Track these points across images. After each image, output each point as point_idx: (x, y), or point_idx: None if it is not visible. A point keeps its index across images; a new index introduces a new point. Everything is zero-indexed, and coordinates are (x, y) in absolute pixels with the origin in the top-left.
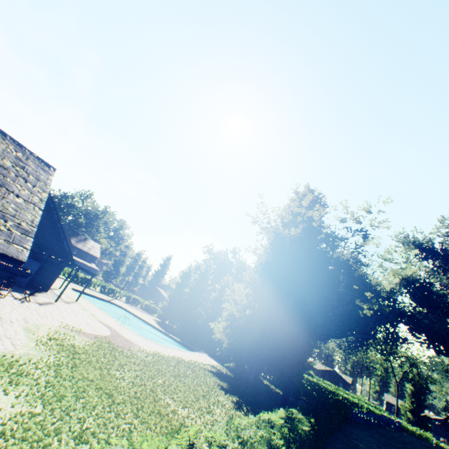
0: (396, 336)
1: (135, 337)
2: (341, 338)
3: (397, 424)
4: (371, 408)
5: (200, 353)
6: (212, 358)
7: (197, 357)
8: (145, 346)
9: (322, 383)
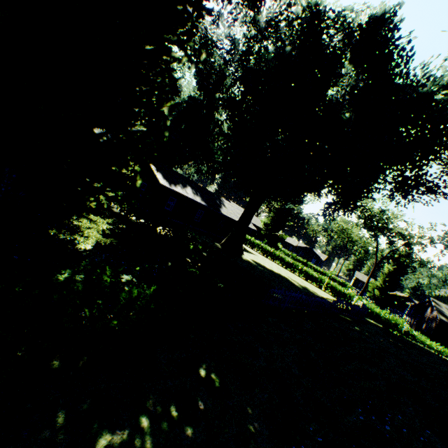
0: (417, 182)
1: None
2: (313, 190)
3: (361, 311)
4: (333, 284)
5: None
6: None
7: None
8: None
9: (280, 254)
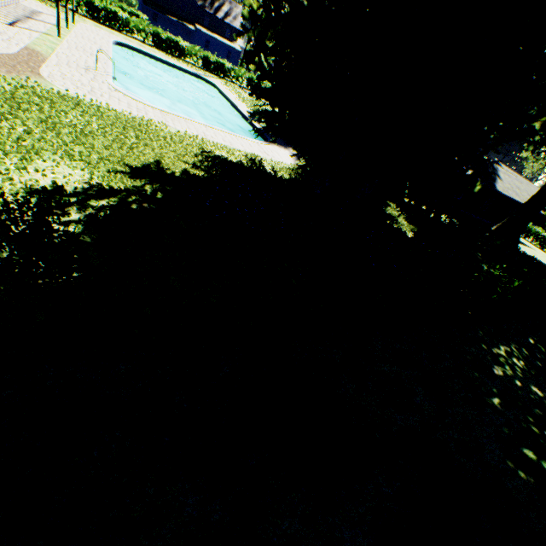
0: None
1: (80, 80)
2: None
3: None
4: None
5: (273, 147)
6: (296, 159)
7: (238, 143)
8: (64, 87)
9: None
